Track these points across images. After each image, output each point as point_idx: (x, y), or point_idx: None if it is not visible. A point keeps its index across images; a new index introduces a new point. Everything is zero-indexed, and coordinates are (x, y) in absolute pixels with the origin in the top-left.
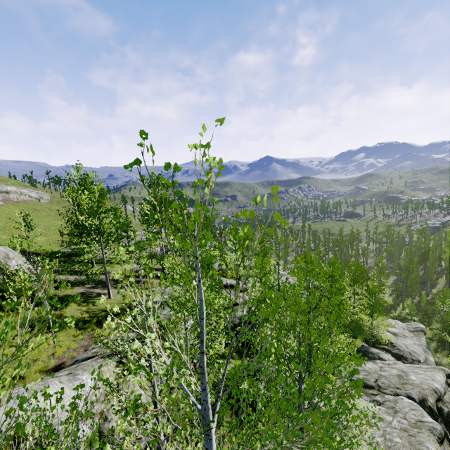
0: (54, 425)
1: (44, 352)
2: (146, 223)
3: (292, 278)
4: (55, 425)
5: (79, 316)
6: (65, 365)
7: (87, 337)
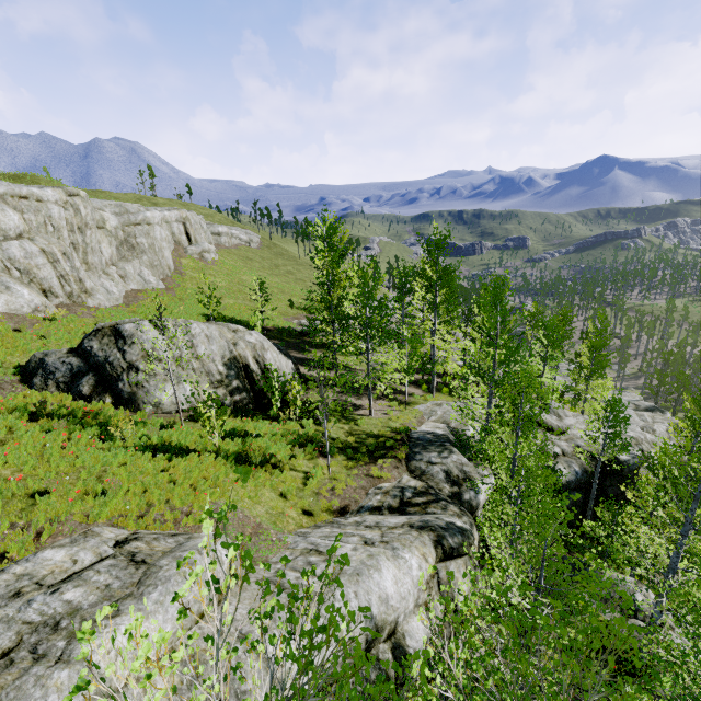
0: (398, 616)
1: (324, 485)
2: (402, 298)
3: (637, 413)
4: (398, 617)
5: (343, 439)
6: (350, 509)
7: (362, 473)
